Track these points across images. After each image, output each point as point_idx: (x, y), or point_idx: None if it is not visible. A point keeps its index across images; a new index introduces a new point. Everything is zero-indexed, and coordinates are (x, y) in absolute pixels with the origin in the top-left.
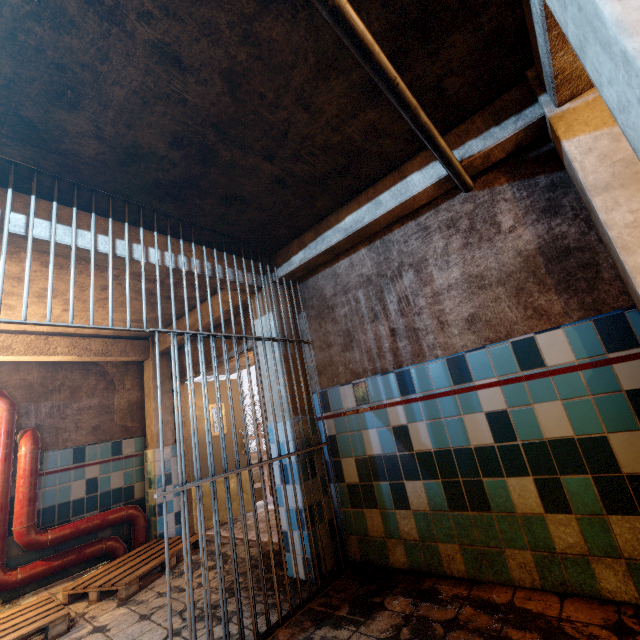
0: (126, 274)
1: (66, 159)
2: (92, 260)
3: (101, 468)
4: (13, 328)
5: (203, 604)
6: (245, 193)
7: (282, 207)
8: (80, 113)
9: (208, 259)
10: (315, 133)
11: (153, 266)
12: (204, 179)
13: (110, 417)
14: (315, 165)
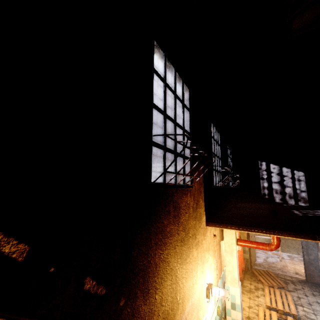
0: None
1: None
2: None
3: None
4: None
5: (316, 294)
6: None
7: None
8: None
9: None
10: None
11: None
12: None
13: None
14: None
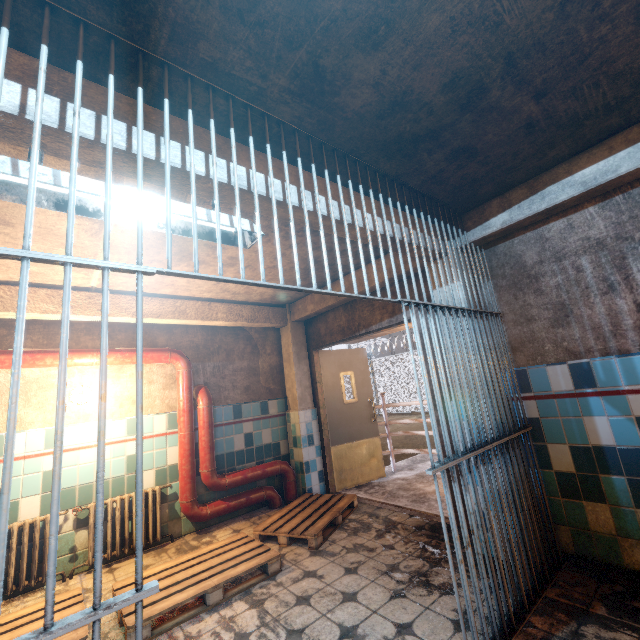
0: (369, 240)
1: (329, 115)
2: (346, 226)
3: (254, 425)
4: (186, 294)
5: (406, 569)
6: (480, 144)
7: (508, 159)
8: (376, 55)
9: (405, 224)
10: (621, 54)
11: (365, 232)
12: (449, 129)
13: (257, 379)
14: (587, 100)
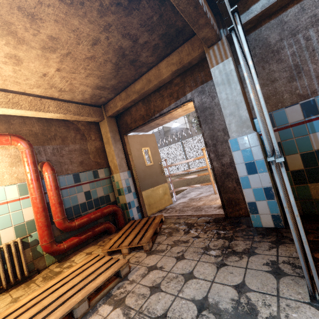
0: None
1: None
2: None
3: (90, 185)
4: (16, 89)
5: (215, 247)
6: None
7: None
8: None
9: None
10: None
11: None
12: None
13: (87, 156)
14: None
